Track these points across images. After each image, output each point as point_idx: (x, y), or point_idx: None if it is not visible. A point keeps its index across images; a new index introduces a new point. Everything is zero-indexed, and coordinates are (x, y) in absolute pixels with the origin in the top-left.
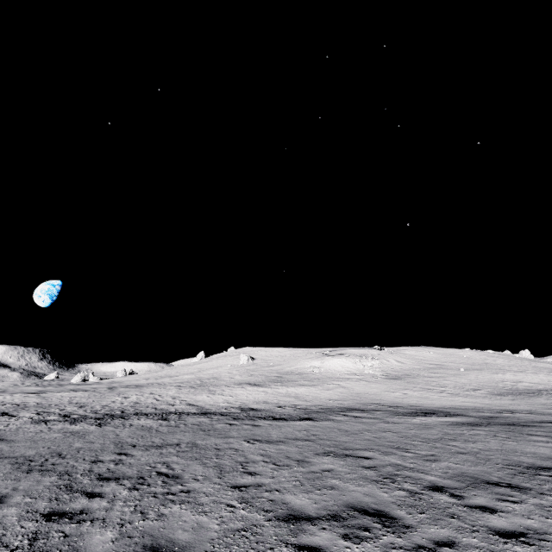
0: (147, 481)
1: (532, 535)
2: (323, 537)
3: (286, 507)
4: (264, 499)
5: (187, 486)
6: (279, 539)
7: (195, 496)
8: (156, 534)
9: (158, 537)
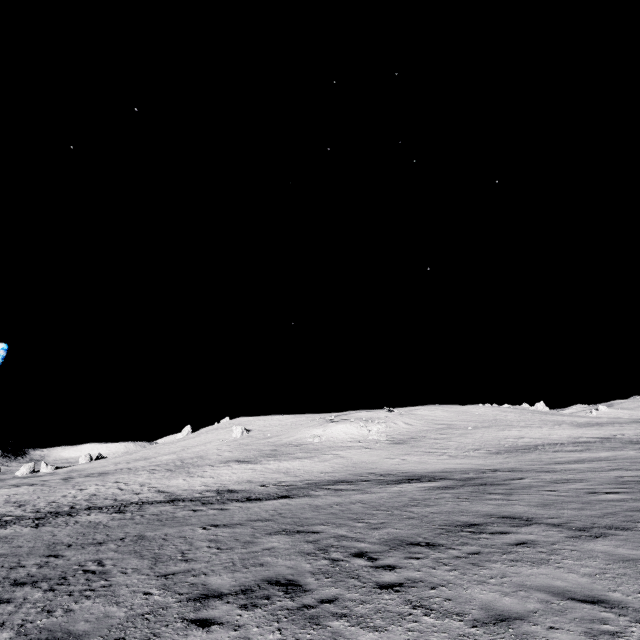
0: (69, 581)
1: (408, 584)
2: (221, 610)
3: (204, 588)
4: (186, 584)
5: (111, 581)
6: (178, 617)
7: (115, 589)
8: (56, 628)
9: (56, 631)
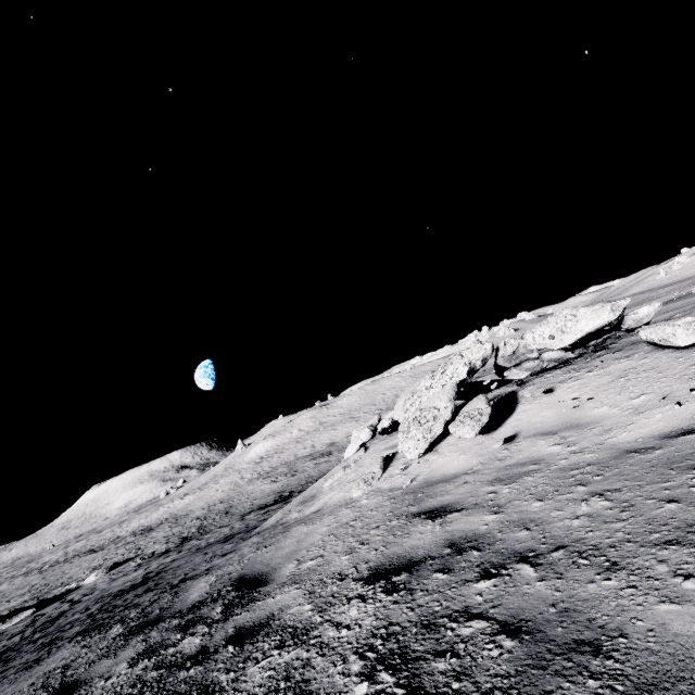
0: None
1: None
2: None
3: None
4: None
5: None
6: None
7: None
8: None
9: None
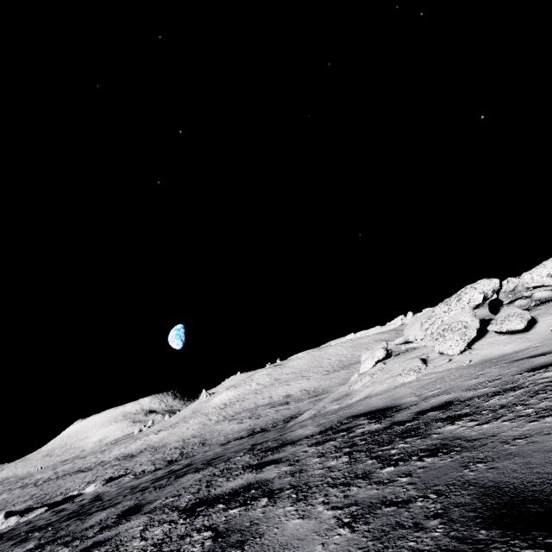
0: None
1: None
2: None
3: None
4: None
5: None
6: None
7: None
8: None
9: None
